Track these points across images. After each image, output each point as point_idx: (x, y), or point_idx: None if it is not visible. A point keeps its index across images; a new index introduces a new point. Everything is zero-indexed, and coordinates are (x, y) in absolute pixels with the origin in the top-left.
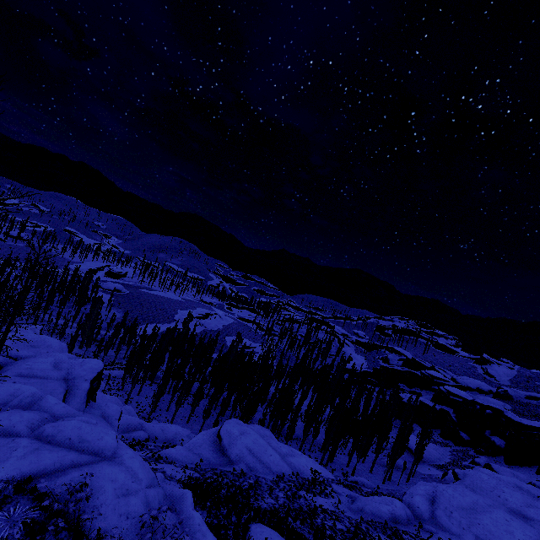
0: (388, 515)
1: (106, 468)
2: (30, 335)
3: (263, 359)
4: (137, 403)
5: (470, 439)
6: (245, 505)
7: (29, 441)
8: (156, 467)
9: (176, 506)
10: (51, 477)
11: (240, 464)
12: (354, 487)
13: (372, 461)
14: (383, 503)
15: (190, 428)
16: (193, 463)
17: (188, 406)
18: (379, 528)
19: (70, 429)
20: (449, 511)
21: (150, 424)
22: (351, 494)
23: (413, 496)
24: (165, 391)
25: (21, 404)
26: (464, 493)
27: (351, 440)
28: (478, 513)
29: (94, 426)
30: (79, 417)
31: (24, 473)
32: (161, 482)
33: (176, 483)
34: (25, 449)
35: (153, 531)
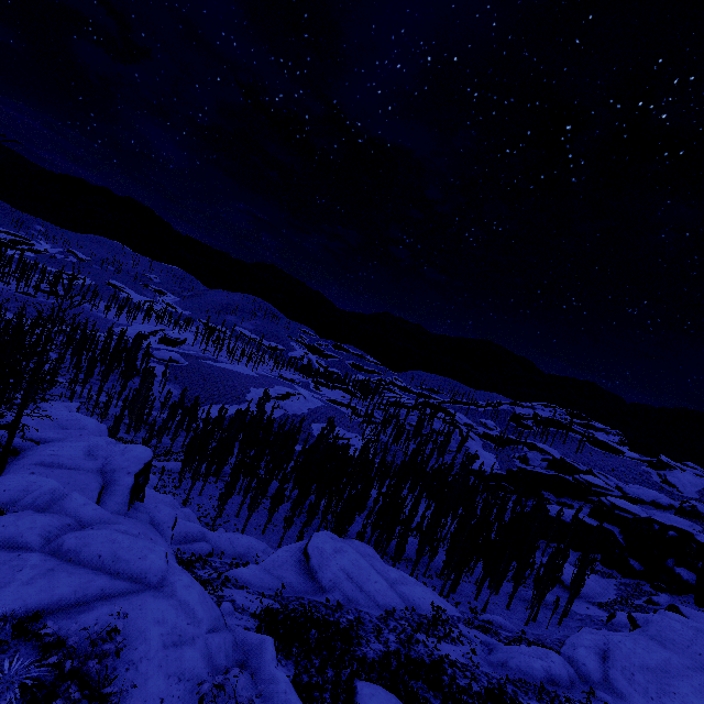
0: (543, 674)
1: (150, 602)
2: (60, 412)
3: (364, 454)
4: (199, 505)
5: (644, 569)
6: (345, 653)
7: (40, 558)
8: (222, 593)
9: (251, 661)
10: (69, 614)
11: (334, 593)
12: (489, 629)
13: (508, 594)
14: (534, 656)
15: (266, 540)
16: (272, 589)
17: (264, 511)
18: (531, 692)
19: (100, 541)
20: (629, 672)
21: (215, 534)
22: (486, 639)
23: (575, 648)
24: (235, 490)
25: (36, 504)
26: (649, 647)
27: (478, 564)
28: (673, 677)
29: (135, 539)
30: (115, 524)
31: (30, 606)
32: (229, 616)
33: (250, 617)
34: (34, 569)
35: (217, 701)
